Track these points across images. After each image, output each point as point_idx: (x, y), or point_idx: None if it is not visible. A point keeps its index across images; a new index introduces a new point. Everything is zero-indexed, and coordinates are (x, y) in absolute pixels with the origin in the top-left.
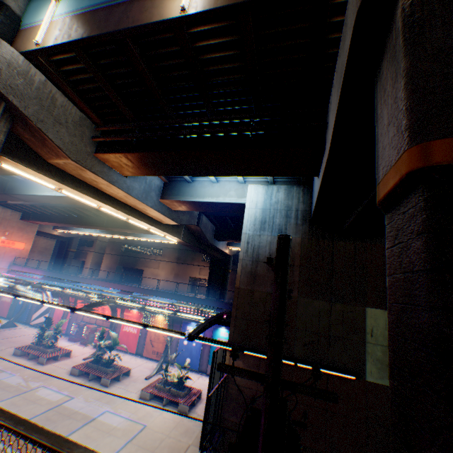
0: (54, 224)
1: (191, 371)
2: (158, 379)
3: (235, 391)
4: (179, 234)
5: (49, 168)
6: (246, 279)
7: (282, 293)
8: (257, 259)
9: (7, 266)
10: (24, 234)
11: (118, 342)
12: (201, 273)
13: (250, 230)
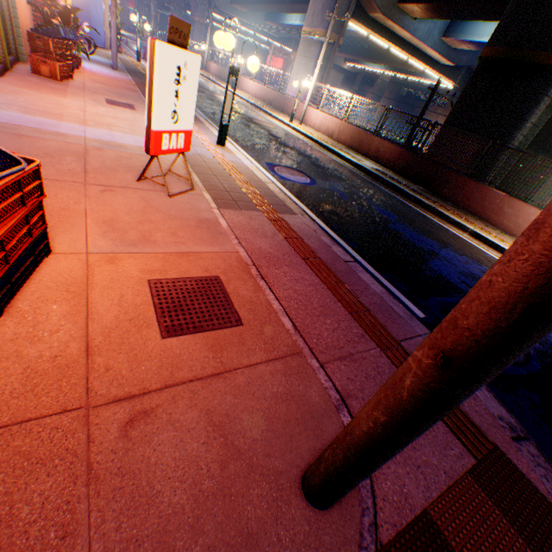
0: (346, 57)
1: None
2: None
3: None
4: (454, 78)
5: (367, 21)
6: None
7: (428, 100)
8: None
9: None
10: None
11: None
12: None
13: None
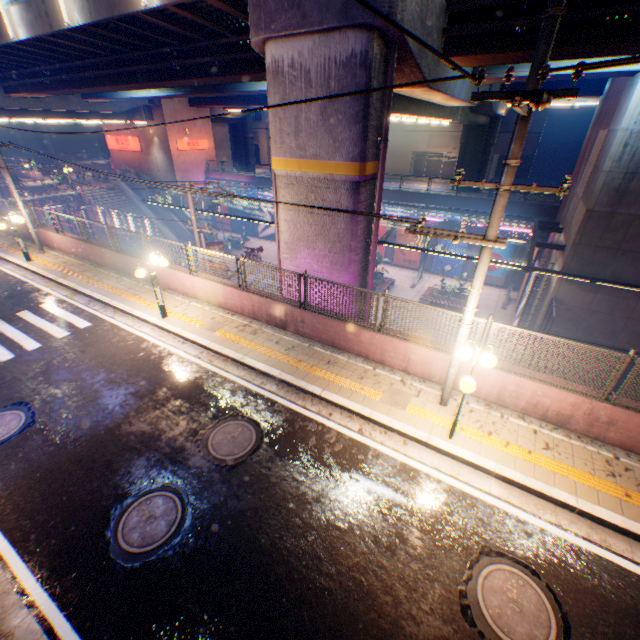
0: (234, 107)
1: (451, 279)
2: (428, 289)
3: (559, 310)
4: (457, 115)
5: None
6: (605, 200)
7: None
8: (633, 171)
9: (204, 176)
10: (201, 129)
11: (380, 258)
12: (430, 145)
13: (636, 124)
